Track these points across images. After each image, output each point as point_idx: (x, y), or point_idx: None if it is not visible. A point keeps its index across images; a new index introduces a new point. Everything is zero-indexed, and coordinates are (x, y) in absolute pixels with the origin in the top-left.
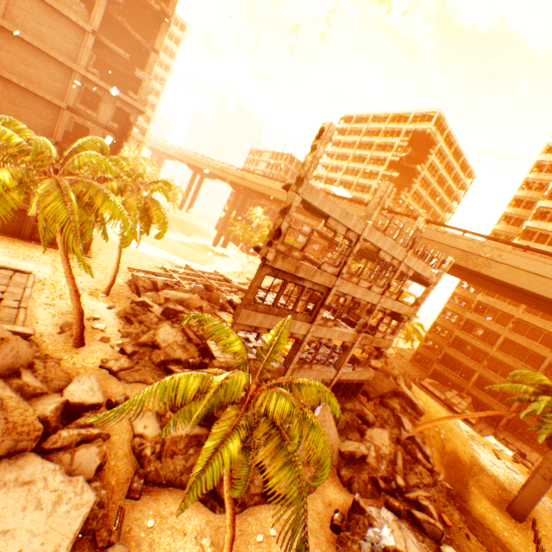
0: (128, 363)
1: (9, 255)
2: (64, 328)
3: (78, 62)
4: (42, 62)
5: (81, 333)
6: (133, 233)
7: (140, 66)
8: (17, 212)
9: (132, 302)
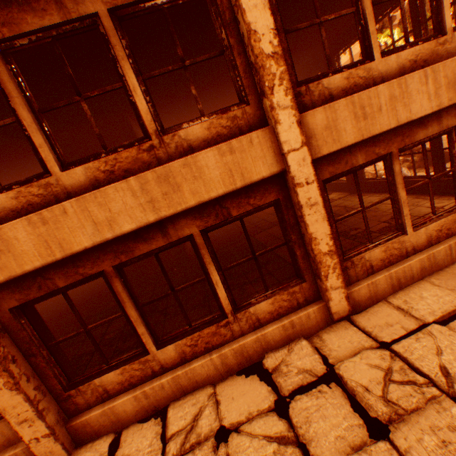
0: None
1: None
2: None
3: None
4: None
5: None
6: None
7: None
8: None
9: None
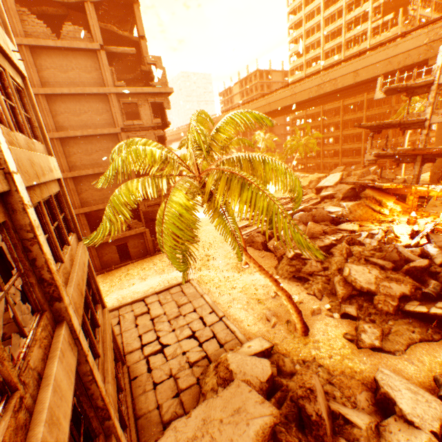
0: (374, 329)
1: (157, 274)
2: (269, 318)
3: (106, 84)
4: (85, 105)
5: (302, 319)
6: (300, 186)
7: (134, 68)
8: (137, 238)
9: (278, 259)
